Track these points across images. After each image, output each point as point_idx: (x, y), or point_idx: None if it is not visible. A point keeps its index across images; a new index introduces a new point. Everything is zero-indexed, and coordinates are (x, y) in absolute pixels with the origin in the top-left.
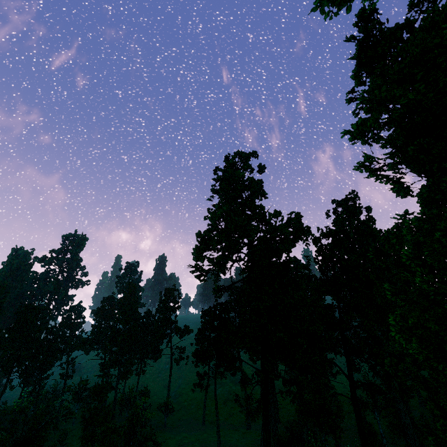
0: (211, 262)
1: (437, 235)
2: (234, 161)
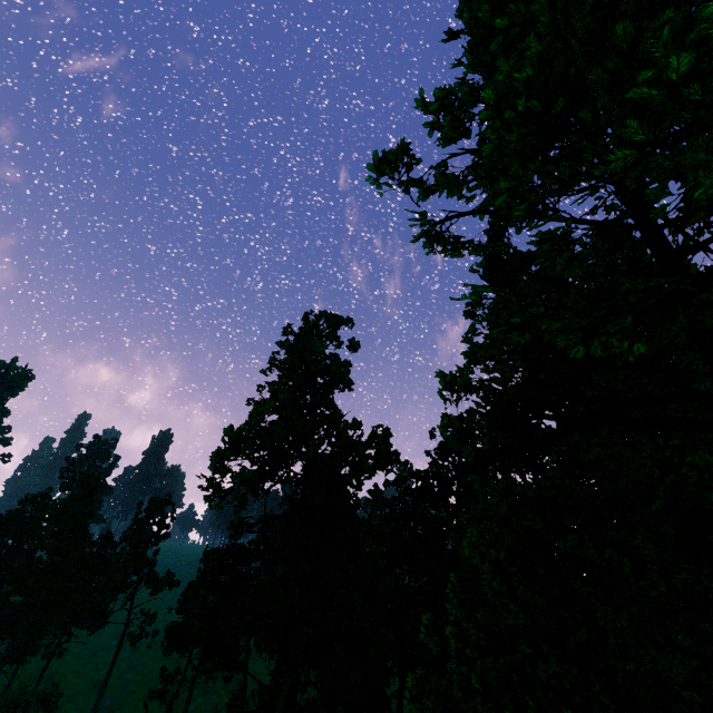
0: (238, 477)
1: (486, 568)
2: (316, 324)
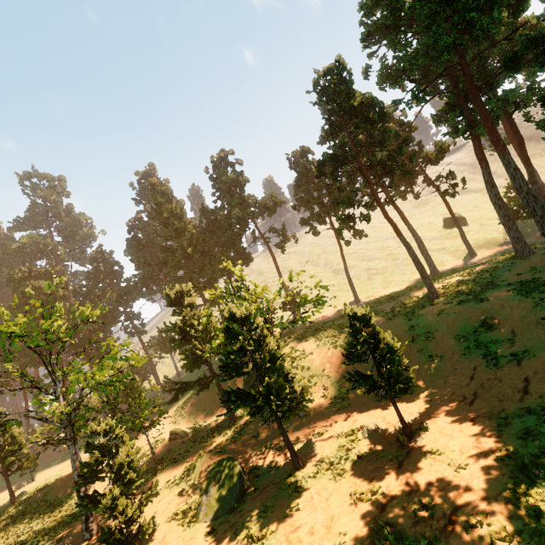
0: None
1: None
2: None
